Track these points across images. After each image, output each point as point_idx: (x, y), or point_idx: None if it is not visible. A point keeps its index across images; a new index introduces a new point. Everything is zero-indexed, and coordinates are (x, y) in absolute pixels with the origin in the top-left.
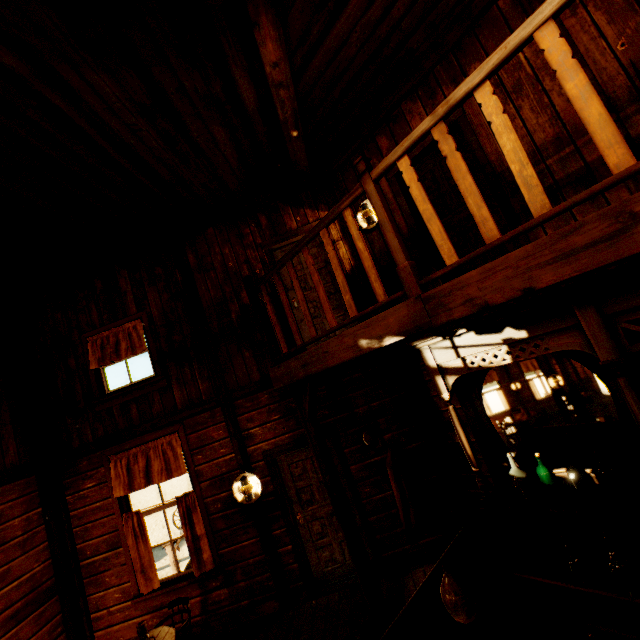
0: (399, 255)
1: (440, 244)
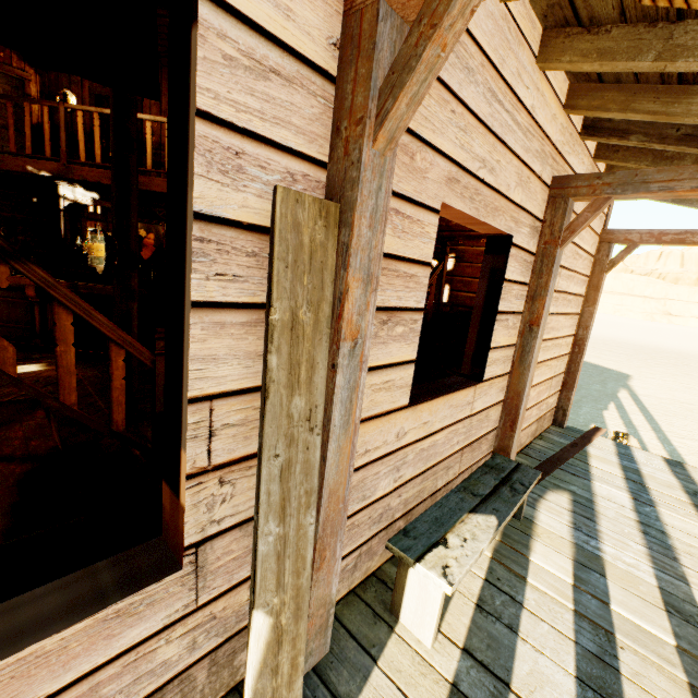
0: (64, 144)
1: (82, 152)
